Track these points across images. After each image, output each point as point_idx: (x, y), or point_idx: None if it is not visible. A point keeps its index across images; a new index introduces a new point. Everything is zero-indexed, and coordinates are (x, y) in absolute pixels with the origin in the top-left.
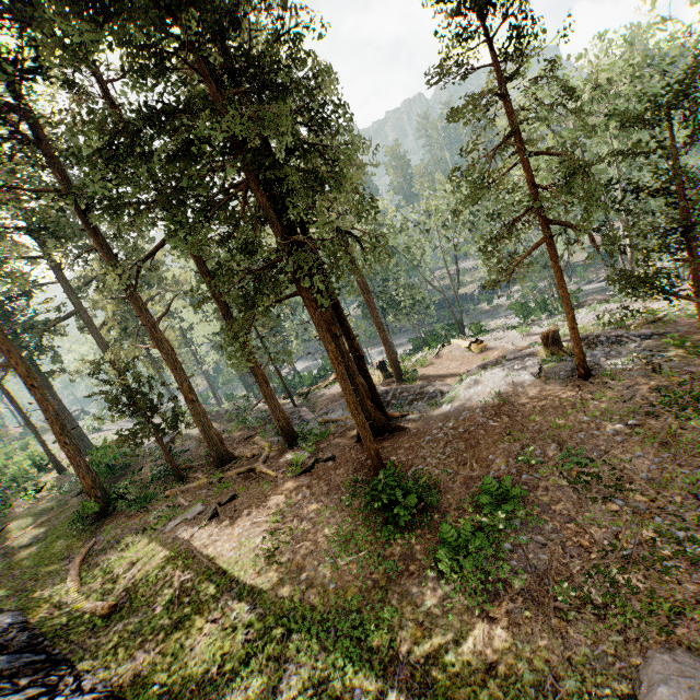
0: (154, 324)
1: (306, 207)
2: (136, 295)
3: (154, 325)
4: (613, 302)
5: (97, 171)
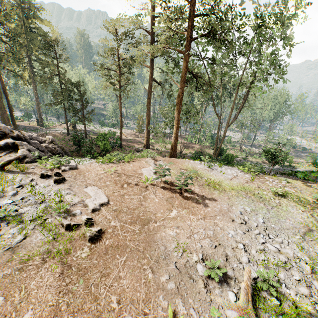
0: None
1: None
2: None
3: None
4: (113, 128)
5: None
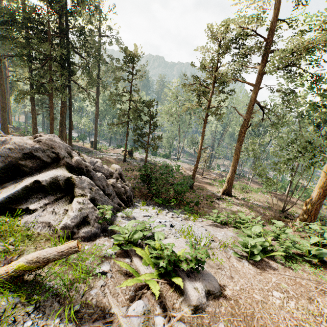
0: (2, 78)
1: (58, 75)
2: (0, 64)
3: (2, 78)
4: (168, 159)
5: (3, 25)
